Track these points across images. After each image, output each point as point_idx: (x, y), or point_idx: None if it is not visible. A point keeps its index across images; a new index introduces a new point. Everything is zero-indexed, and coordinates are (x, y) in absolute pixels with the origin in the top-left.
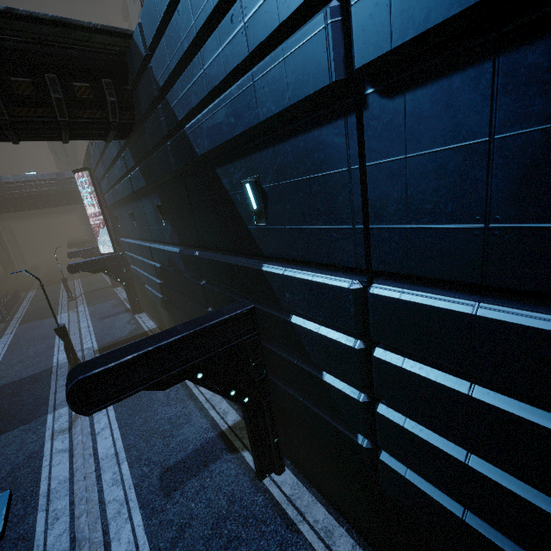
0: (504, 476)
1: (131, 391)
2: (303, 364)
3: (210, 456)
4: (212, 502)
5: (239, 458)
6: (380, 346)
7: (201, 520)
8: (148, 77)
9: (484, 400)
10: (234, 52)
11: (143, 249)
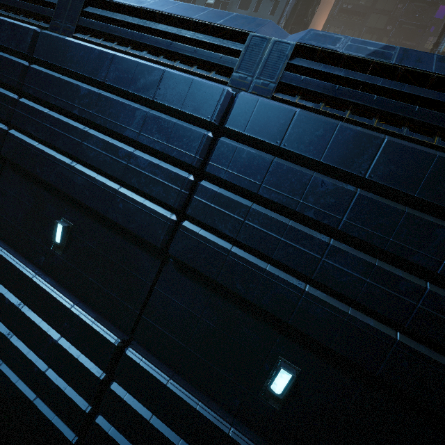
0: None
1: None
2: None
3: None
4: None
5: None
6: None
7: None
8: None
9: None
10: None
11: None
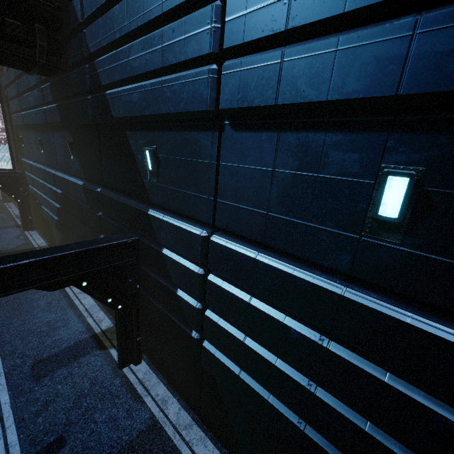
0: (259, 347)
1: (23, 288)
2: (166, 283)
3: (81, 352)
4: (77, 384)
5: (106, 353)
6: (212, 273)
7: (65, 397)
8: (81, 39)
9: (254, 305)
10: (152, 61)
11: (46, 174)
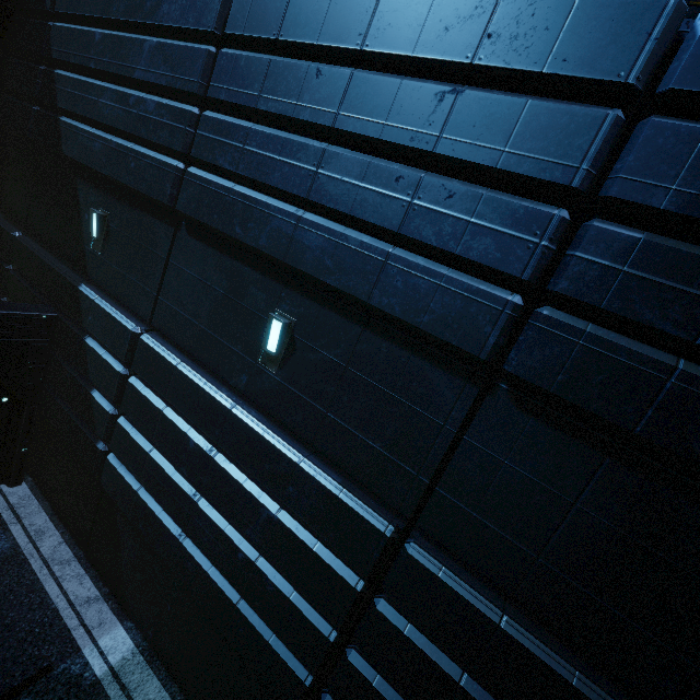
0: (162, 459)
1: None
2: (81, 379)
3: None
4: None
5: None
6: (136, 376)
7: None
8: (42, 30)
9: (166, 414)
10: (125, 121)
11: None
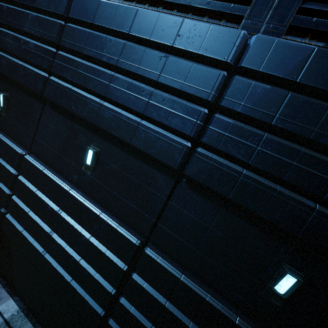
0: (35, 215)
1: None
2: None
3: None
4: None
5: None
6: (22, 175)
7: None
8: None
9: (37, 193)
10: (18, 50)
11: None
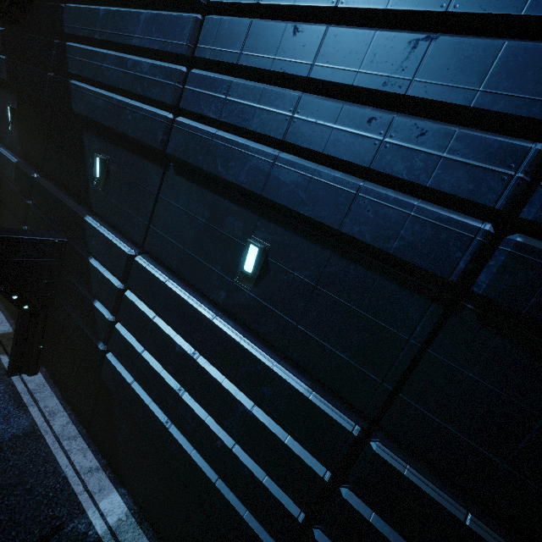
0: (152, 359)
1: None
2: (86, 292)
3: None
4: None
5: None
6: (131, 290)
7: None
8: (57, 11)
9: (156, 322)
10: (123, 80)
11: None
